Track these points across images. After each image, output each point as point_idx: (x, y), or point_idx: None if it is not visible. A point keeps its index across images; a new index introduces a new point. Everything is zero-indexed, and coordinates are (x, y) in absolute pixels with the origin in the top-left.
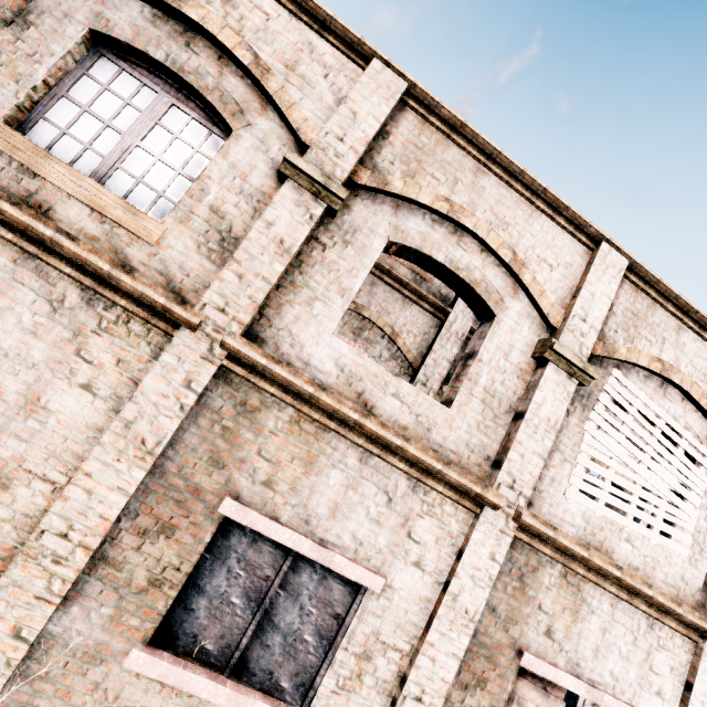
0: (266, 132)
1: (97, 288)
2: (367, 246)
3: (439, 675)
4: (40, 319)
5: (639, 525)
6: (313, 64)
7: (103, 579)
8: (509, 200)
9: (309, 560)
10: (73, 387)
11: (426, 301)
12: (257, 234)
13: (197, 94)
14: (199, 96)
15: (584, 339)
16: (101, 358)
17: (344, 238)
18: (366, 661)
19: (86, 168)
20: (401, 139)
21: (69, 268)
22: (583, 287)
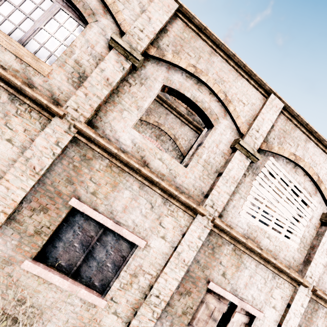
0: (105, 25)
1: (16, 94)
2: (152, 86)
3: (168, 287)
4: None
5: (274, 231)
6: None
7: (13, 228)
8: (226, 69)
9: (112, 231)
10: (3, 140)
11: (192, 124)
12: (96, 75)
13: (72, 3)
14: (73, 5)
15: (256, 140)
16: (16, 128)
17: (140, 81)
18: (134, 277)
19: (16, 37)
20: (173, 34)
21: (2, 83)
22: (259, 115)
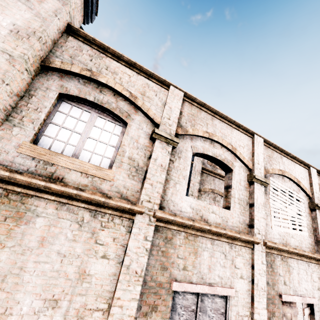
0: (139, 121)
1: (97, 209)
2: (186, 157)
3: (262, 319)
4: (75, 232)
5: (293, 230)
6: (150, 91)
7: None
8: (224, 127)
9: (205, 294)
10: (98, 259)
11: None
12: (152, 165)
13: (108, 111)
14: (109, 111)
15: (261, 170)
16: (106, 240)
17: (178, 156)
18: None
19: (68, 153)
20: (186, 113)
21: (83, 204)
22: (255, 152)
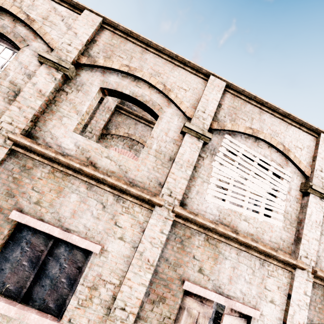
0: (37, 47)
1: None
2: (89, 91)
3: (134, 295)
4: None
5: (250, 211)
6: (56, 16)
7: None
8: (160, 63)
9: (65, 241)
10: None
11: None
12: (28, 89)
13: (4, 36)
14: (6, 37)
15: (205, 121)
16: None
17: (77, 88)
18: (94, 290)
19: None
20: (102, 42)
21: None
22: (202, 97)
